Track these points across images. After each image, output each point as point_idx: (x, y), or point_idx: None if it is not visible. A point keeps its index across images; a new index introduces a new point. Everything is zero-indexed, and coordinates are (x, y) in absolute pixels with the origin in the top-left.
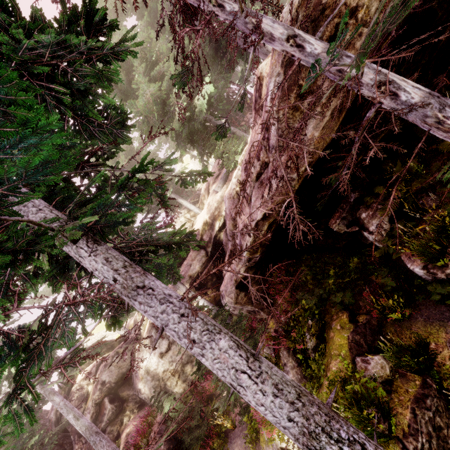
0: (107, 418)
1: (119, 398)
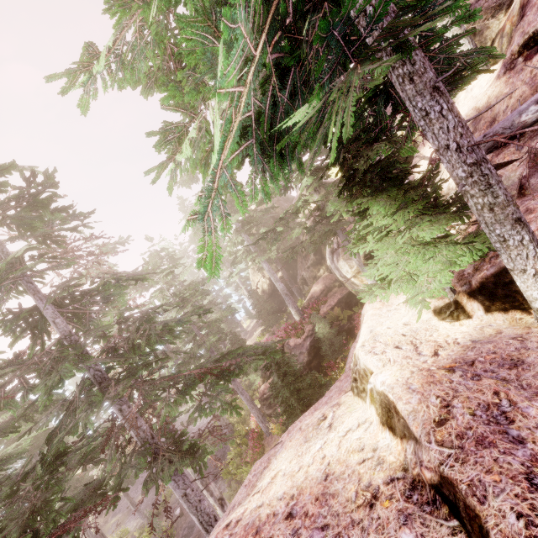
0: (311, 263)
1: (320, 253)
